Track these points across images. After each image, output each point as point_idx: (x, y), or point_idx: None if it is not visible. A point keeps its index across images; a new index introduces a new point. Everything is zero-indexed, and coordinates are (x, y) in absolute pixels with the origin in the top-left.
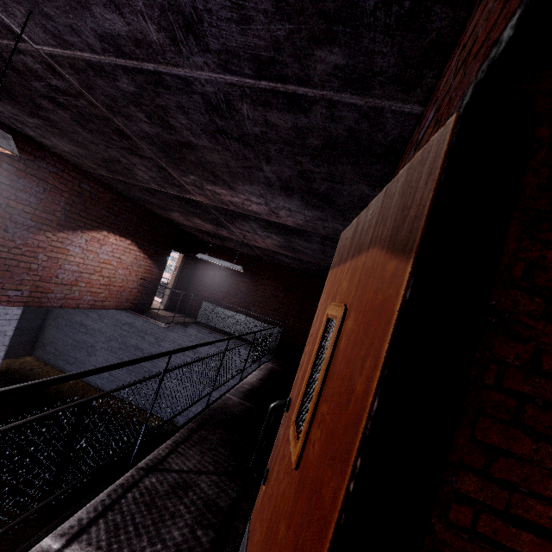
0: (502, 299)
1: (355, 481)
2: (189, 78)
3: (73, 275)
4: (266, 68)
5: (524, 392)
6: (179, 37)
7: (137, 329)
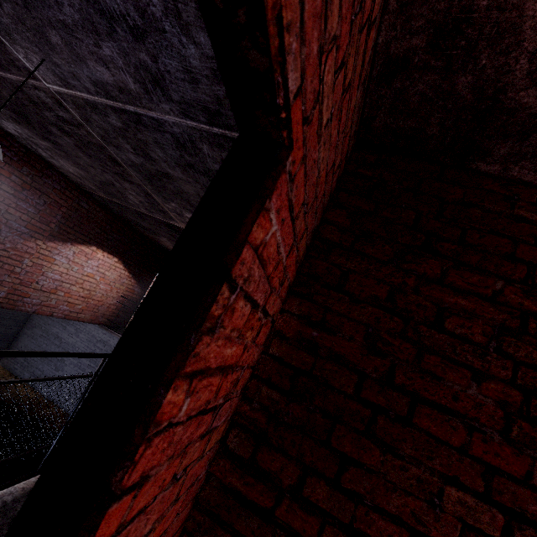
0: (232, 263)
1: (89, 392)
2: (160, 120)
3: (54, 283)
4: (215, 118)
5: (379, 404)
6: (150, 88)
7: (110, 348)
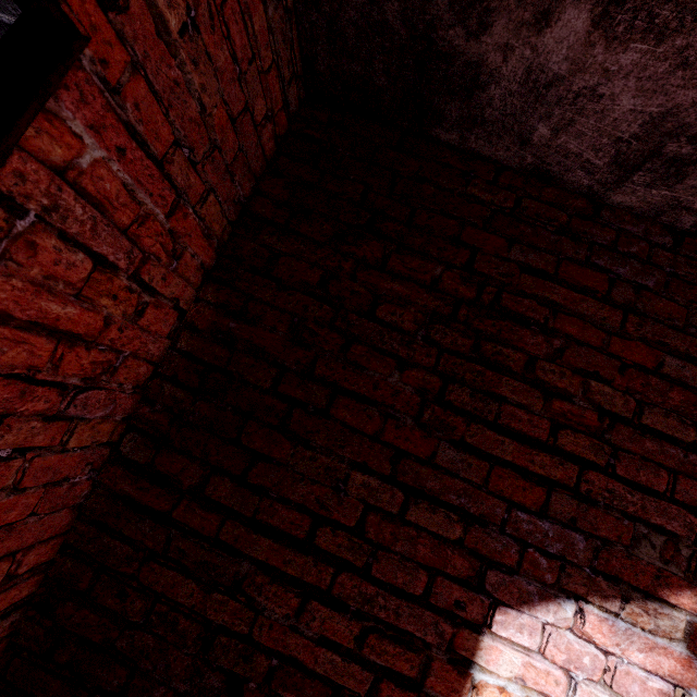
0: None
1: None
2: None
3: None
4: None
5: (298, 398)
6: None
7: None
